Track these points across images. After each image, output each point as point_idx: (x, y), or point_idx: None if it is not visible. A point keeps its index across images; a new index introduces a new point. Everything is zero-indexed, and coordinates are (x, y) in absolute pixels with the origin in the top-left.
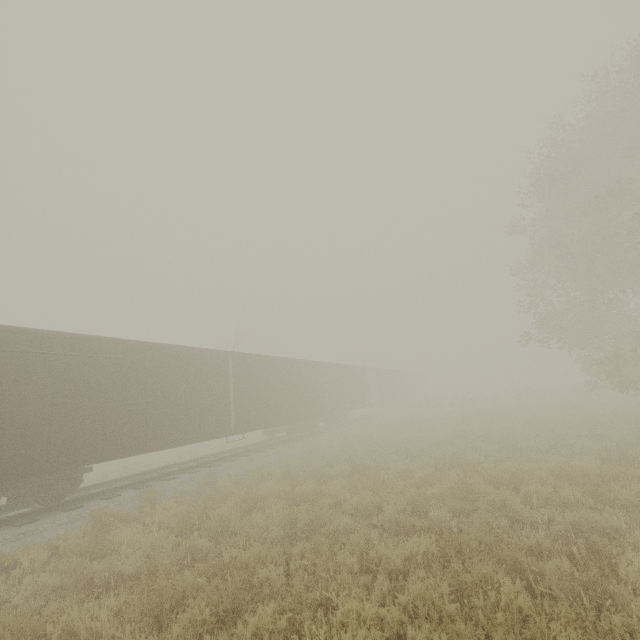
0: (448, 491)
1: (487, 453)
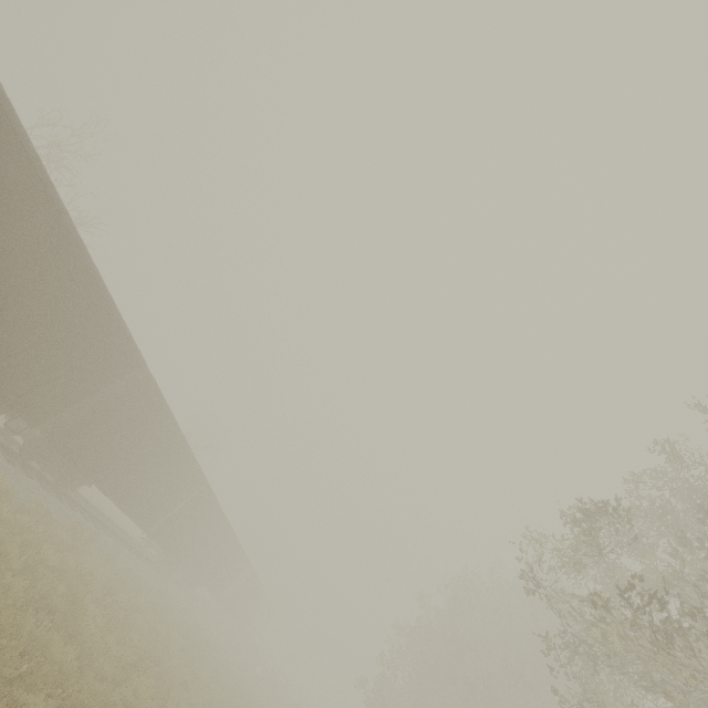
0: None
1: None
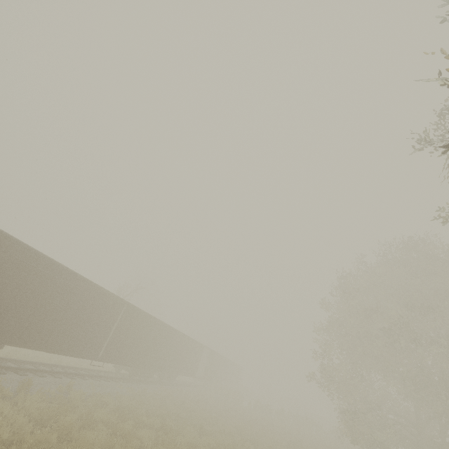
0: None
1: None
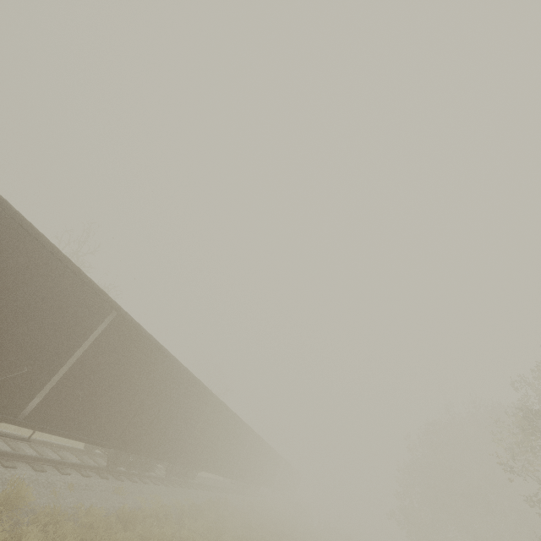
0: None
1: None
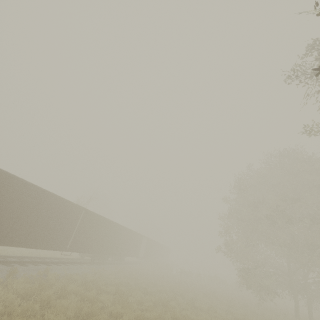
0: (154, 317)
1: (180, 304)
